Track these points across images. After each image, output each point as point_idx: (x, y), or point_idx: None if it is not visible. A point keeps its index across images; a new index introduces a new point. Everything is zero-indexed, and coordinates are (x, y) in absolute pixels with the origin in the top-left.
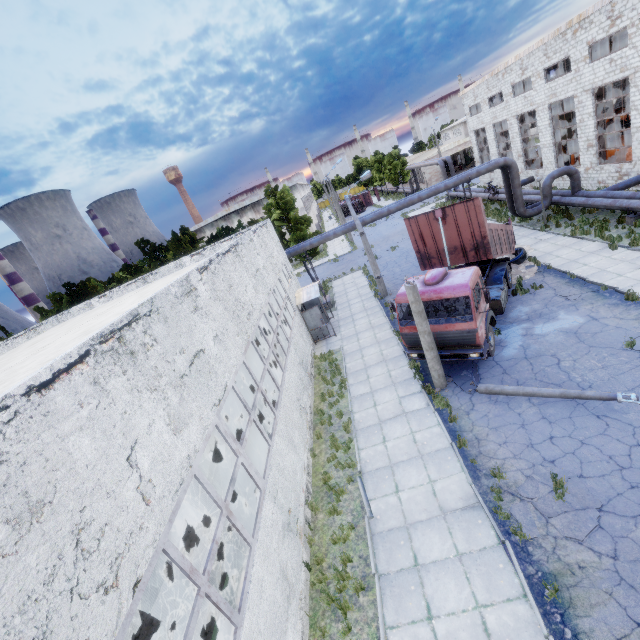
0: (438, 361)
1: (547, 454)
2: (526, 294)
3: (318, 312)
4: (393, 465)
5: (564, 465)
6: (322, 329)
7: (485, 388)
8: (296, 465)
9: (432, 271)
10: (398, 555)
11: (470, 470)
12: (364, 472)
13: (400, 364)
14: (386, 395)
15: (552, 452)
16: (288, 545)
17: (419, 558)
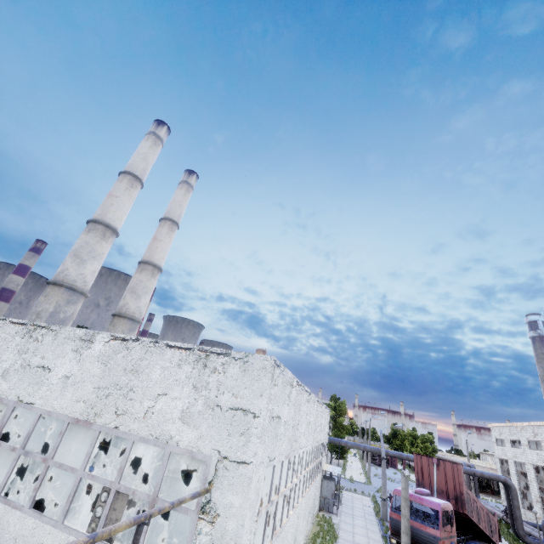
0: None
1: None
2: None
3: (333, 487)
4: None
5: None
6: (329, 503)
7: None
8: (301, 532)
9: (421, 488)
10: None
11: None
12: None
13: None
14: None
15: None
16: None
17: None
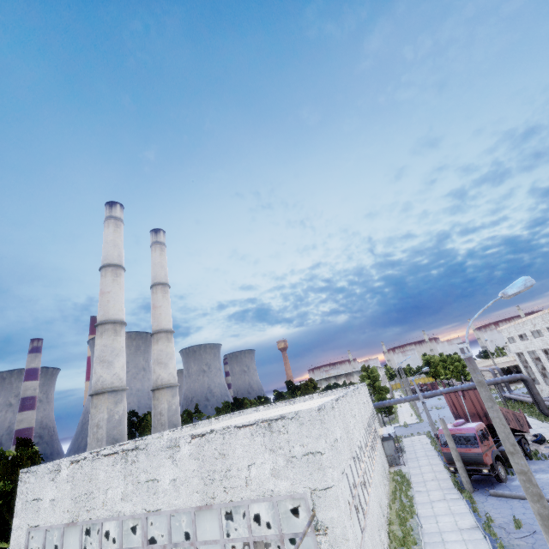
0: (464, 470)
1: (519, 517)
2: (539, 460)
3: (393, 444)
4: (436, 515)
5: (525, 521)
6: (395, 458)
7: (493, 491)
8: (382, 496)
9: (457, 420)
10: (434, 538)
11: (477, 519)
12: (419, 516)
13: (447, 481)
14: (436, 492)
15: (521, 517)
16: (381, 512)
17: (444, 539)
